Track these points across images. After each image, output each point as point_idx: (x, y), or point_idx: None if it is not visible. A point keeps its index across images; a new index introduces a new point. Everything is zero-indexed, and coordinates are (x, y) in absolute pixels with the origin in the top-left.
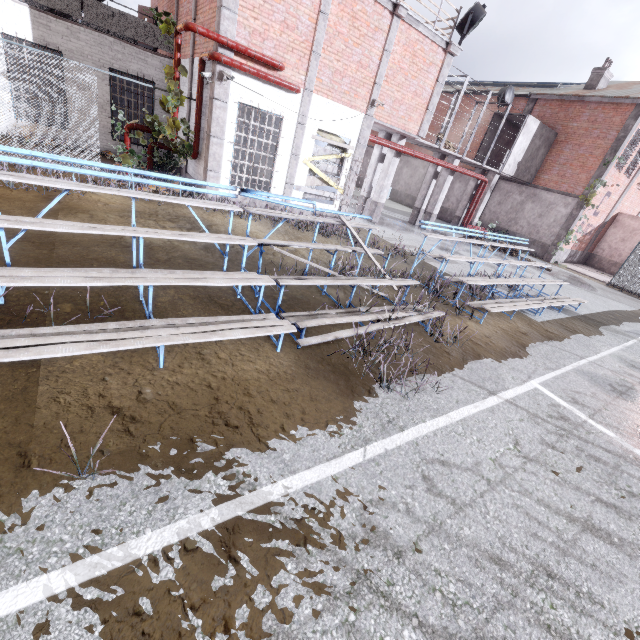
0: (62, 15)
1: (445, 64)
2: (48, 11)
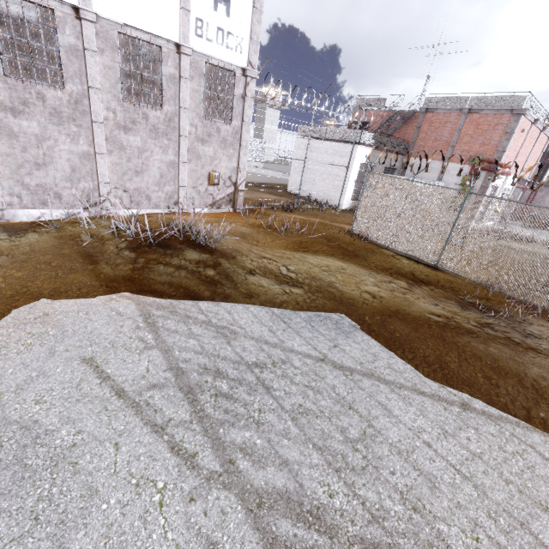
0: (377, 148)
1: (547, 143)
2: (376, 148)
